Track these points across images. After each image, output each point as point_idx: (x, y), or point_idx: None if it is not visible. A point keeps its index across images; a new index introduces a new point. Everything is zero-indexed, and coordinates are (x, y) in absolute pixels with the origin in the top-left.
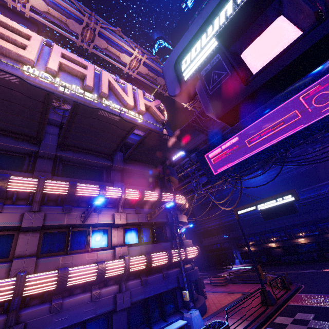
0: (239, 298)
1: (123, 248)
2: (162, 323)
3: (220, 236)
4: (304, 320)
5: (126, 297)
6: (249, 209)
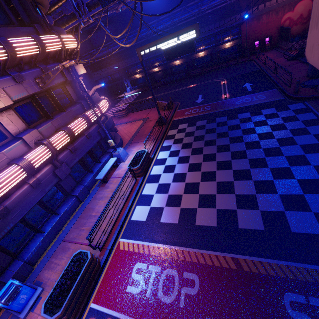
0: (142, 124)
1: (32, 134)
2: (98, 165)
3: (110, 68)
4: (183, 129)
5: (65, 168)
6: (153, 49)
